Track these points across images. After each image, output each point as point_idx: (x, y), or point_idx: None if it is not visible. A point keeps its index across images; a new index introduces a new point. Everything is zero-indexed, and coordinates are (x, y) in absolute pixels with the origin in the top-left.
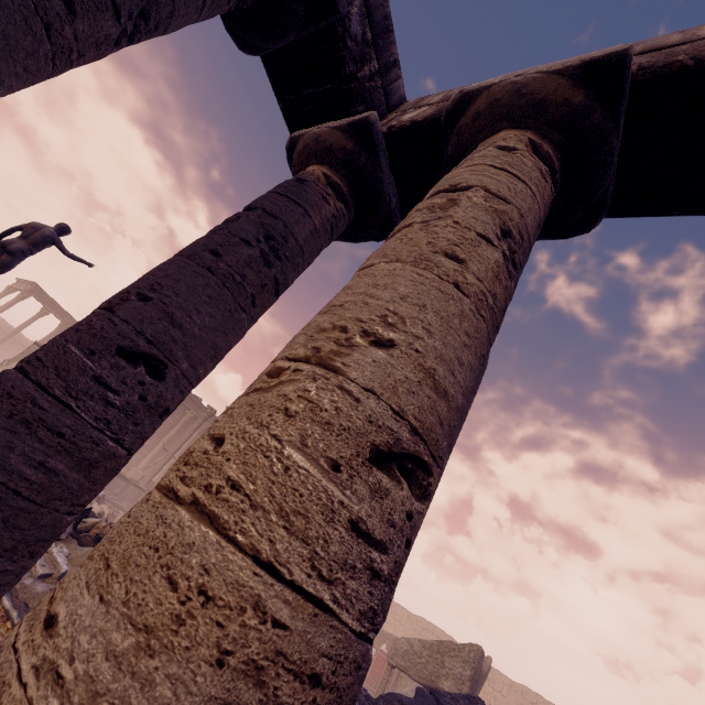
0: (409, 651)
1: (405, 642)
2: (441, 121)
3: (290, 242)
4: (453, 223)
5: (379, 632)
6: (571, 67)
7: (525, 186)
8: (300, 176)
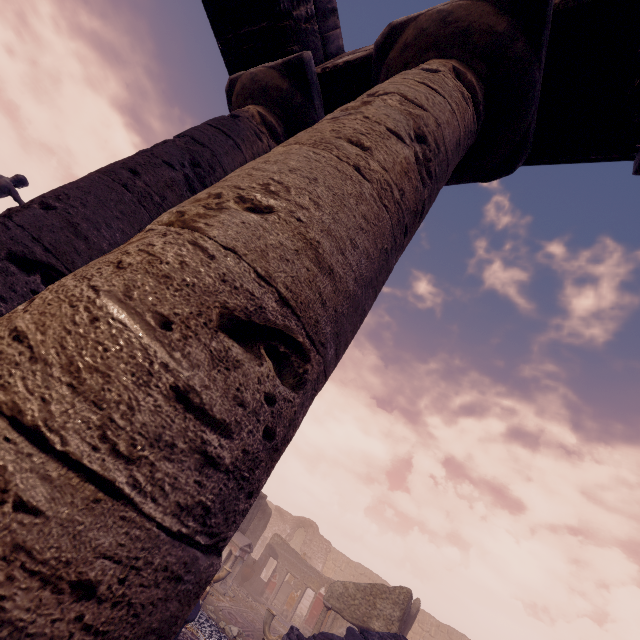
0: (344, 594)
1: (341, 585)
2: (372, 60)
3: (217, 172)
4: (363, 117)
5: (319, 577)
6: None
7: (445, 100)
8: (234, 113)
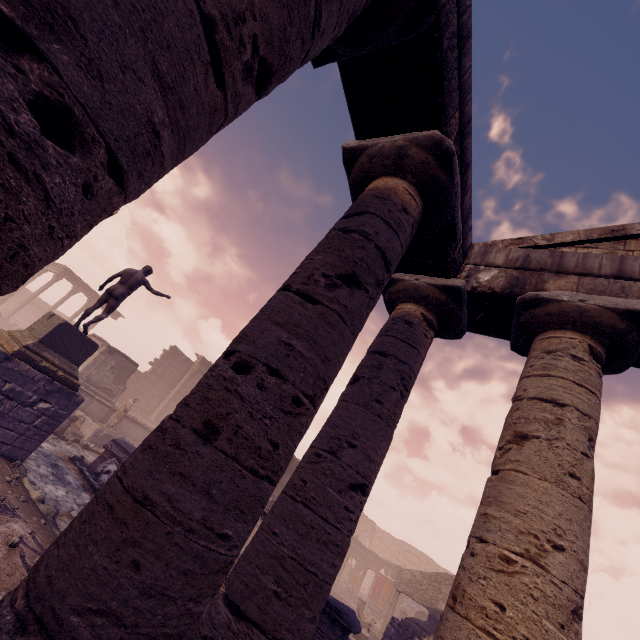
0: (412, 580)
1: (409, 573)
2: (515, 297)
3: (412, 377)
4: (566, 444)
5: (378, 559)
6: (619, 309)
7: (596, 398)
8: (408, 319)
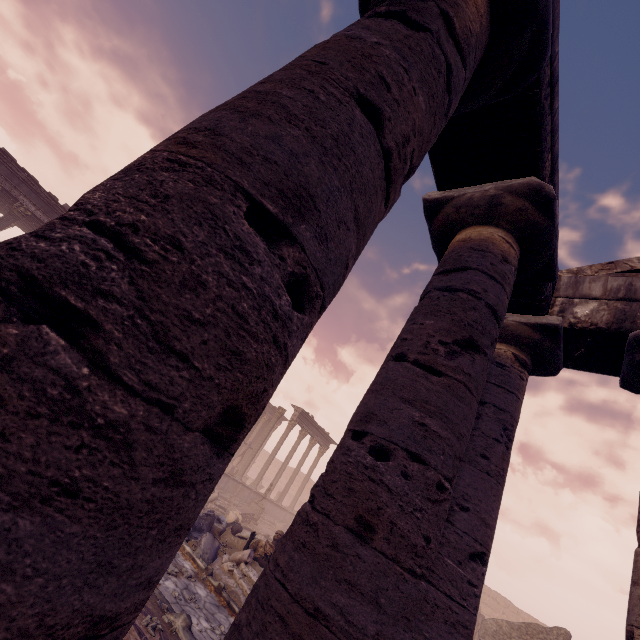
0: (498, 631)
1: (493, 623)
2: (625, 333)
3: (514, 426)
4: None
5: None
6: None
7: None
8: (499, 361)
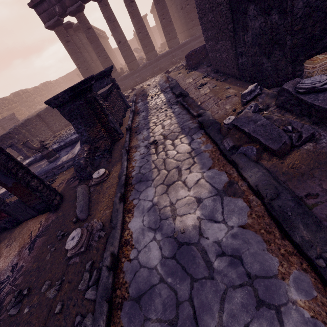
0: None
1: None
2: None
3: None
4: None
5: None
6: None
7: None
8: None
